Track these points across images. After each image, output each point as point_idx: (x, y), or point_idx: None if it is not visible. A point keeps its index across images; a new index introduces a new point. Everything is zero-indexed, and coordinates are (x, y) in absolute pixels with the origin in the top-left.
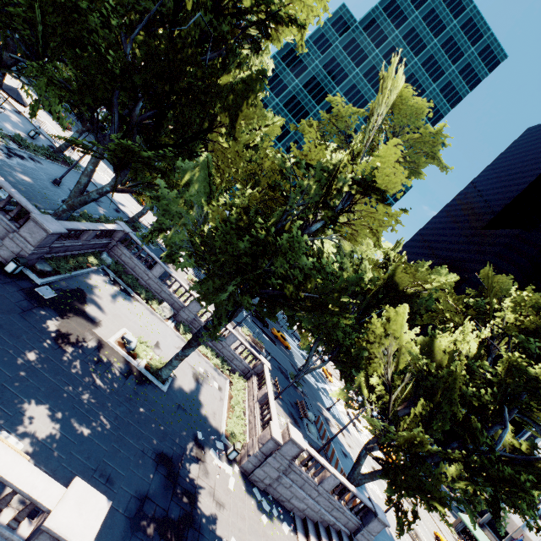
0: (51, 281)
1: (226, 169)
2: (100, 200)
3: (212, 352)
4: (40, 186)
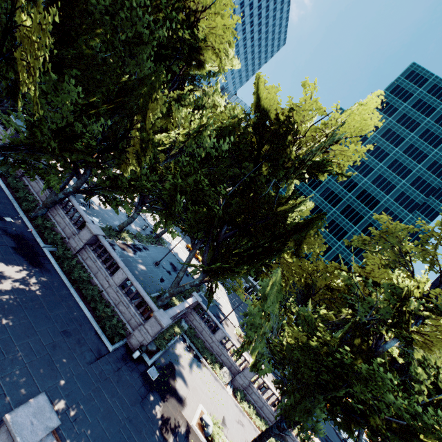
0: (155, 359)
1: (290, 276)
2: (177, 269)
3: (265, 424)
4: (149, 271)
